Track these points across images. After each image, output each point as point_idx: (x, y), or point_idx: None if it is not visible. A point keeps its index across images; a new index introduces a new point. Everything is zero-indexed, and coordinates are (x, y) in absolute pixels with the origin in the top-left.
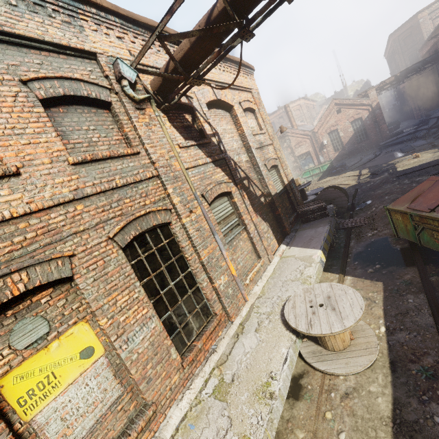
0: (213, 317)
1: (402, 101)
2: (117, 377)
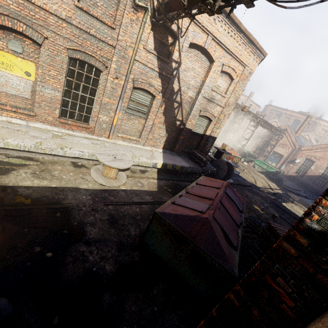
0: (88, 124)
1: None
2: (32, 93)
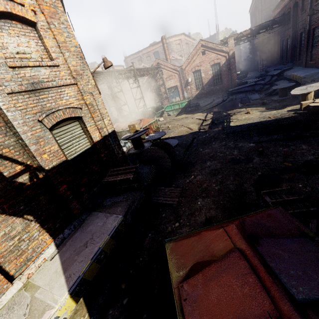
0: None
1: (253, 55)
2: None
